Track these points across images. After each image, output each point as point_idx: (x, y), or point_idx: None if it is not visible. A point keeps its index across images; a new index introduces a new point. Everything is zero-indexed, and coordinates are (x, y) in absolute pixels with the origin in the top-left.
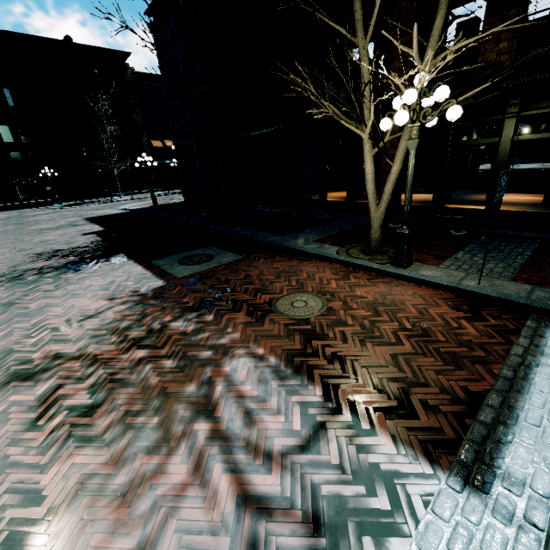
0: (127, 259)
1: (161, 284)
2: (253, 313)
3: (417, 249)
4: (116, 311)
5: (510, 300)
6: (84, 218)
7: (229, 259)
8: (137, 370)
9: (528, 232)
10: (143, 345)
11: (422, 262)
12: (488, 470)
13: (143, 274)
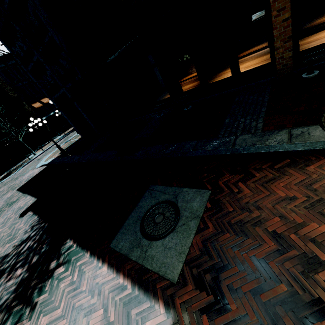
0: (79, 250)
1: (169, 321)
2: None
3: None
4: None
5: None
6: (16, 190)
7: (198, 202)
8: None
9: None
10: None
11: None
12: None
13: (120, 289)
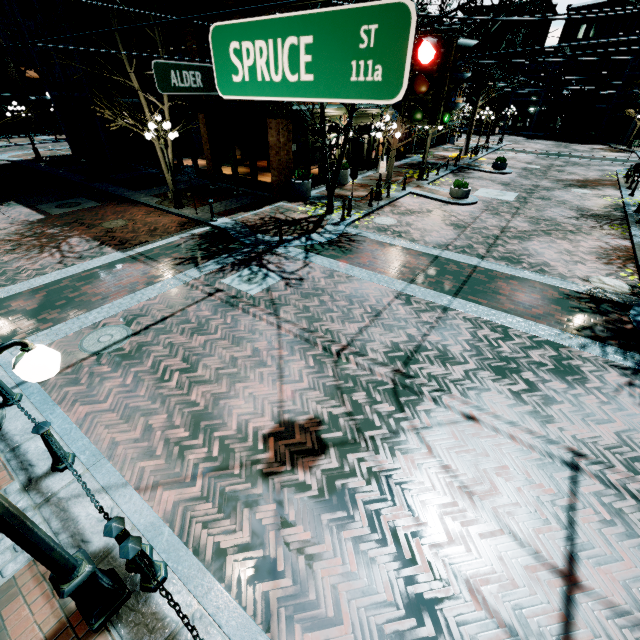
0: (17, 205)
1: (43, 217)
2: (89, 227)
3: (201, 201)
4: (16, 228)
5: (199, 220)
6: None
7: (91, 205)
8: (30, 242)
9: (267, 193)
10: (33, 237)
11: (192, 207)
12: (130, 250)
13: (31, 213)
